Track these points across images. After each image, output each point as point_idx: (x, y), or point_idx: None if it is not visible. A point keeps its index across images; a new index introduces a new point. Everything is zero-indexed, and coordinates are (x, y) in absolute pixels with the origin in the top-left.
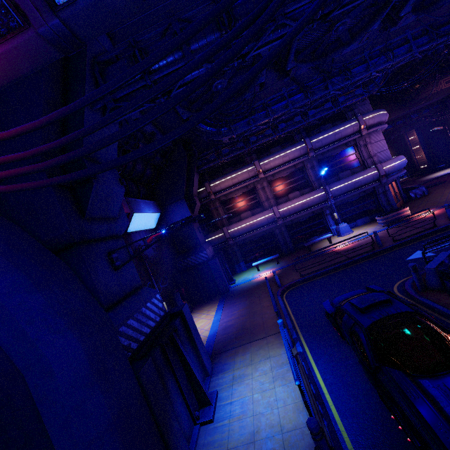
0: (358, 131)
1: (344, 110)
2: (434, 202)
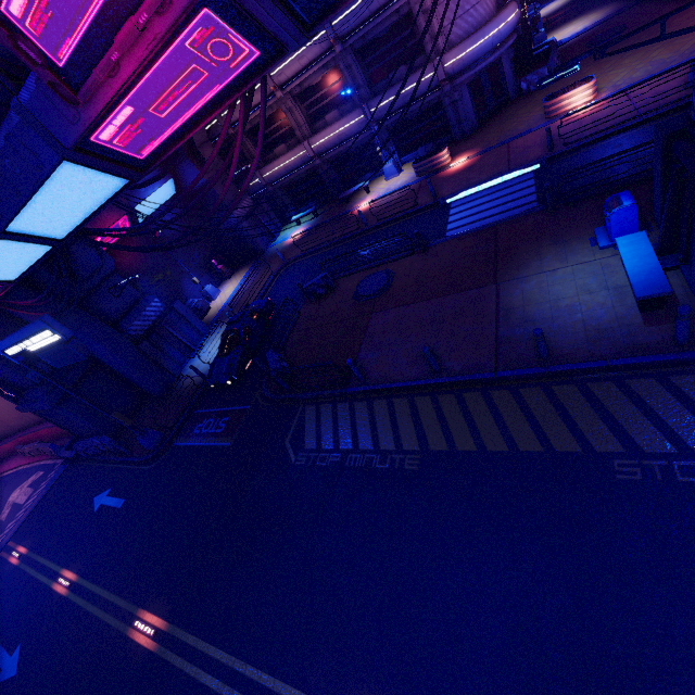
0: None
1: None
2: (502, 129)
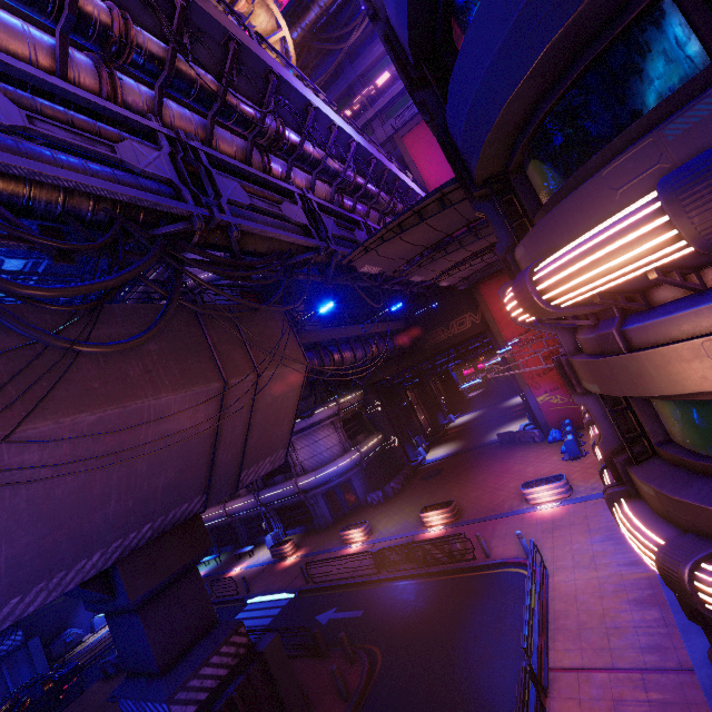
0: None
1: None
2: (332, 536)
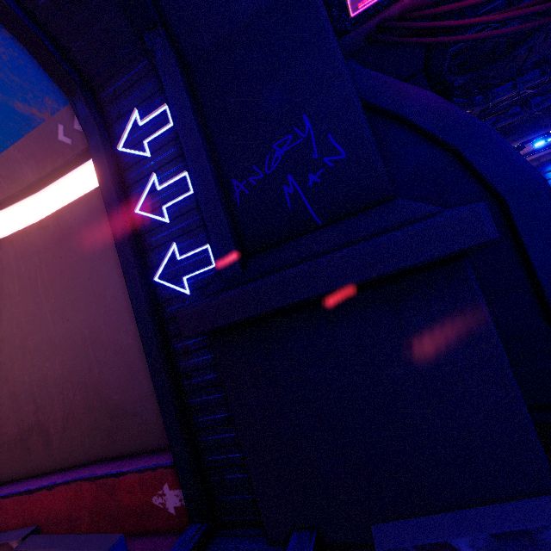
0: None
1: None
2: None
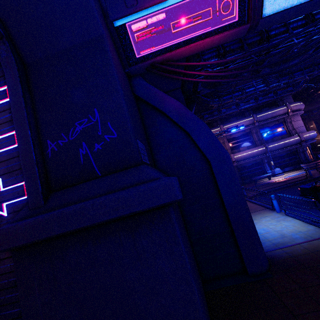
0: (286, 113)
1: (277, 100)
2: None
